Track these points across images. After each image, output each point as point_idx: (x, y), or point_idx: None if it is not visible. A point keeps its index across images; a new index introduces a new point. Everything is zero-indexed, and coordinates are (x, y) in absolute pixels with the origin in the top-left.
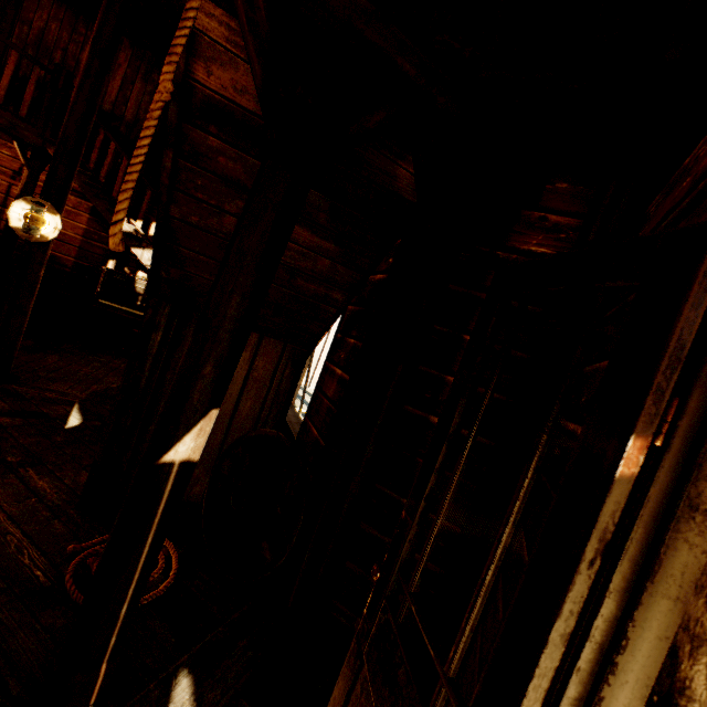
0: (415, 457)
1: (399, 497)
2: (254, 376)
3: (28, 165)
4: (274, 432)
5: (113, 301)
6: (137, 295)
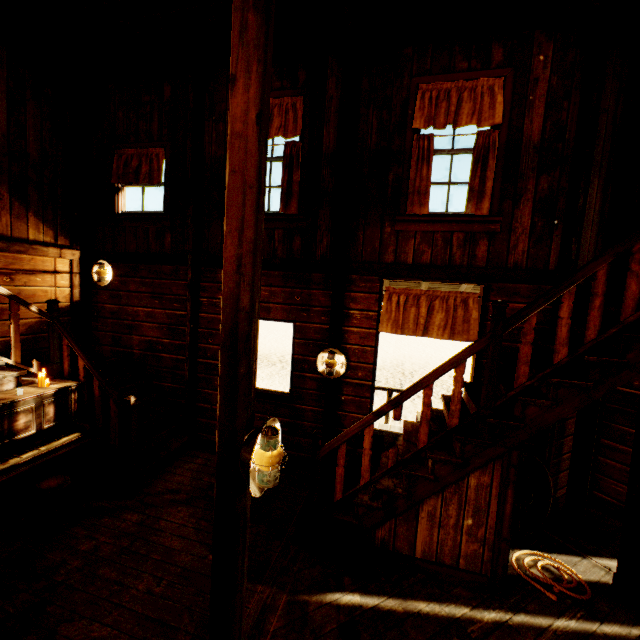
0: (565, 421)
1: (562, 440)
2: None
3: None
4: None
5: None
6: None
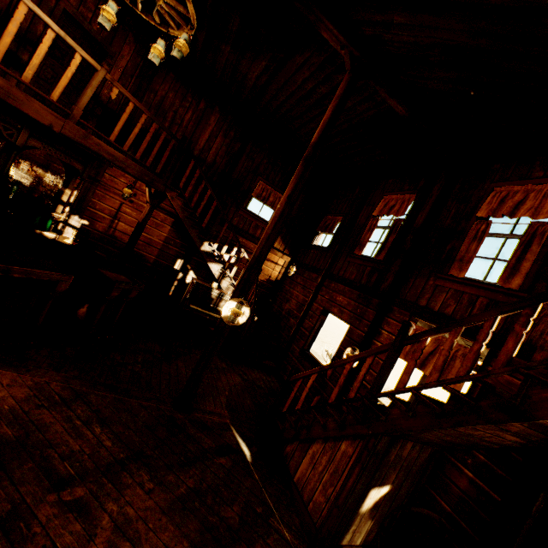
0: None
1: None
2: (413, 468)
3: (150, 202)
4: (435, 515)
5: (196, 304)
6: (211, 300)
